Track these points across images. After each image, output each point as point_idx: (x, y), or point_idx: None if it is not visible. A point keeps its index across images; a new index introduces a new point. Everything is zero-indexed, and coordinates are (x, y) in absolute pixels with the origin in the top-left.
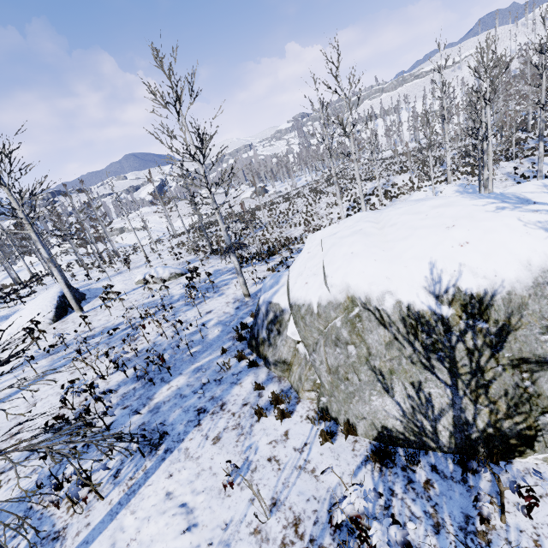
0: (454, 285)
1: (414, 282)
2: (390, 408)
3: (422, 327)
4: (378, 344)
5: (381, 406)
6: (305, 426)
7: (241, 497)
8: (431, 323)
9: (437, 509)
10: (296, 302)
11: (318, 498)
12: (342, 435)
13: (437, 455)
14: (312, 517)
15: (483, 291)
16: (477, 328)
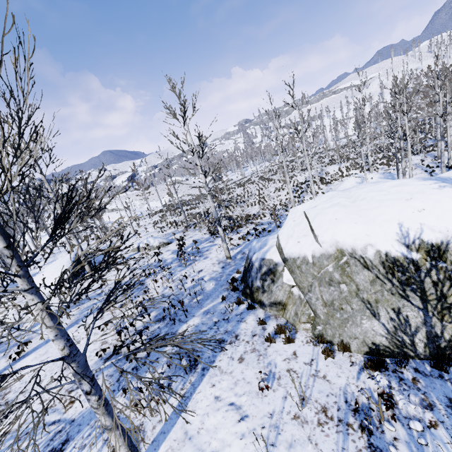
0: (418, 238)
1: (389, 237)
2: (377, 328)
3: (398, 268)
4: (364, 282)
5: (370, 327)
6: (307, 348)
7: (276, 396)
8: (405, 264)
9: (427, 395)
10: (291, 256)
11: (334, 394)
12: (339, 352)
13: (415, 361)
14: (334, 406)
15: (440, 241)
16: (438, 267)
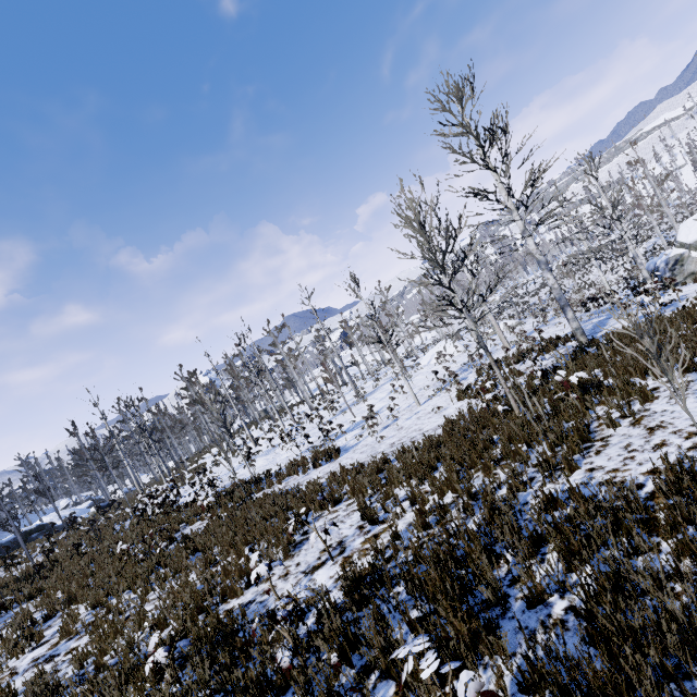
0: None
1: None
2: None
3: None
4: None
5: None
6: None
7: None
8: None
9: None
10: (695, 241)
11: None
12: None
13: None
14: None
15: None
16: None
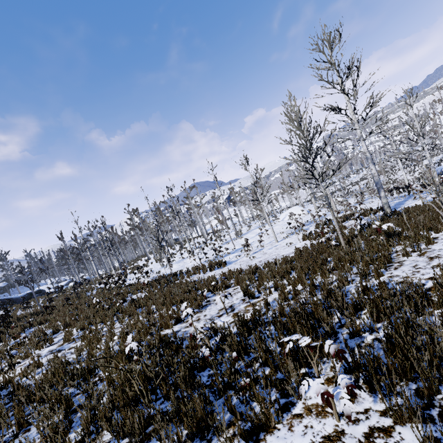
0: None
1: None
2: None
3: None
4: None
5: None
6: None
7: None
8: None
9: None
10: None
11: None
12: None
13: None
14: None
15: None
16: None
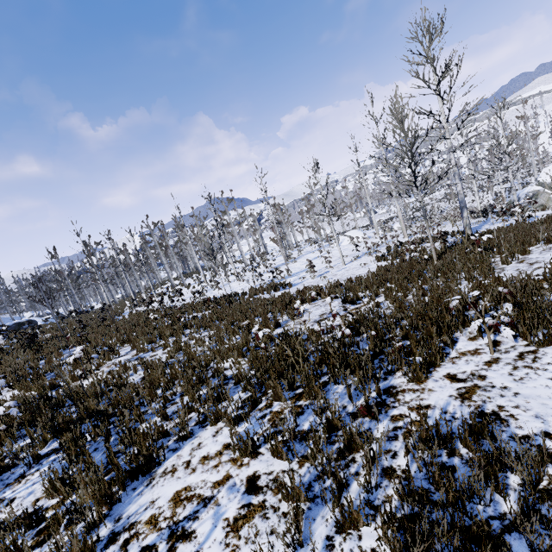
0: None
1: None
2: None
3: None
4: None
5: None
6: None
7: None
8: None
9: None
10: (550, 182)
11: None
12: None
13: None
14: None
15: None
16: None
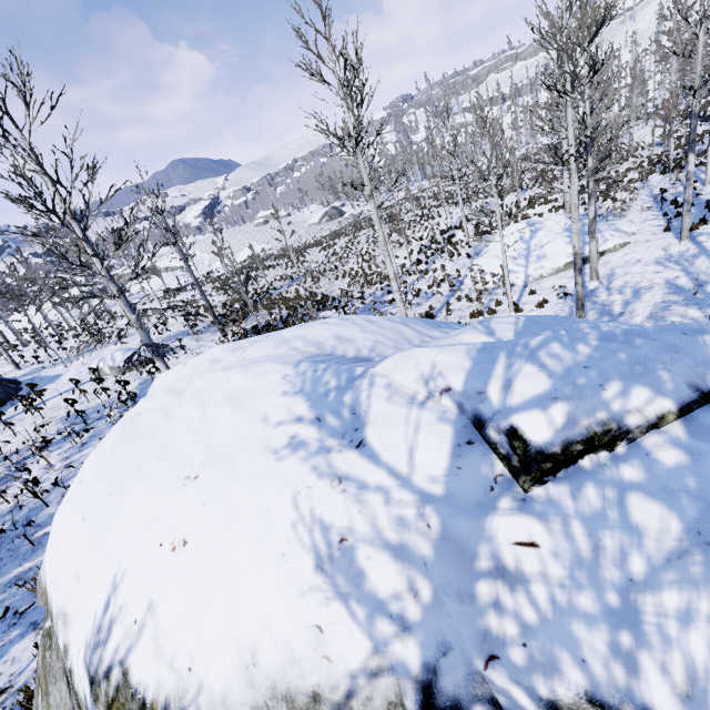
0: (121, 663)
1: (87, 617)
2: None
3: None
4: None
5: None
6: None
7: None
8: None
9: None
10: None
11: None
12: None
13: None
14: None
15: (163, 702)
16: None
